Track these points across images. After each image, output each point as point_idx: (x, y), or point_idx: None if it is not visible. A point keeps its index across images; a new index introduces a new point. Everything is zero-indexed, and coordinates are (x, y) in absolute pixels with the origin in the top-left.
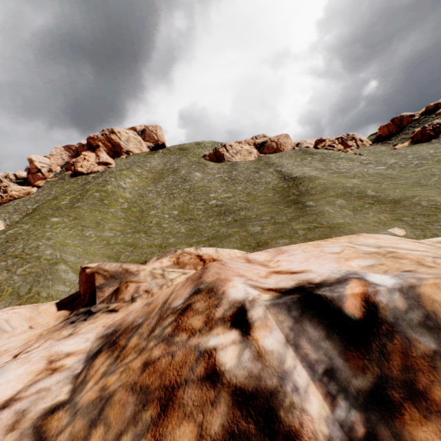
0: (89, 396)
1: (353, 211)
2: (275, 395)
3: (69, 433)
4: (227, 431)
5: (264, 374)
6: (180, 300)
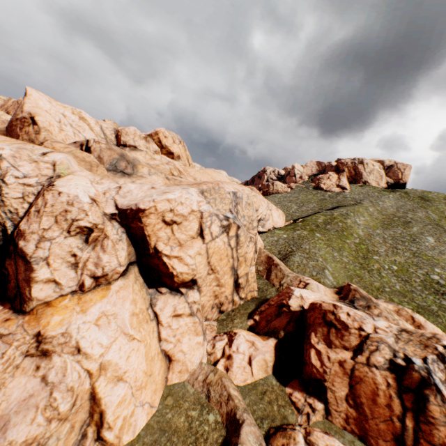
0: (405, 337)
1: None
2: (445, 357)
3: (403, 339)
4: (436, 353)
5: (445, 354)
6: (427, 335)
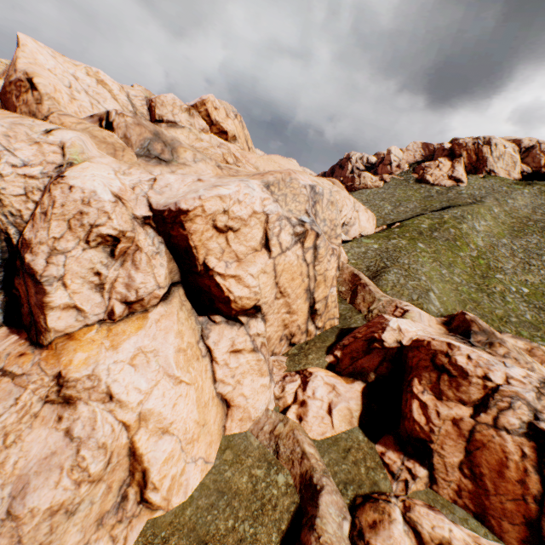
0: None
1: None
2: None
3: None
4: None
5: None
6: None
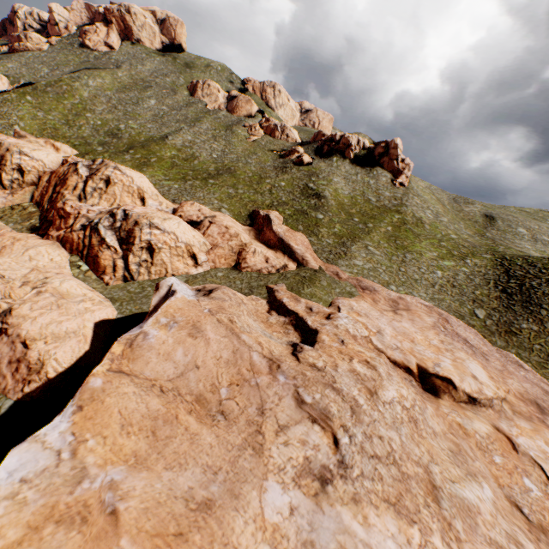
0: None
1: (130, 160)
2: None
3: None
4: None
5: None
6: None
